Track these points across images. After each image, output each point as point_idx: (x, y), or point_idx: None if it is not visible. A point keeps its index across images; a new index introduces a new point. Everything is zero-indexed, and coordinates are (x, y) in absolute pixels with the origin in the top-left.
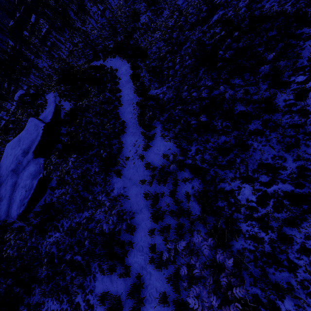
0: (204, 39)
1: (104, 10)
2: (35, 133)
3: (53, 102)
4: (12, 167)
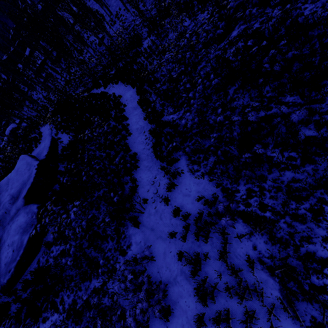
0: (224, 56)
1: (102, 39)
2: (27, 174)
3: (48, 135)
4: None
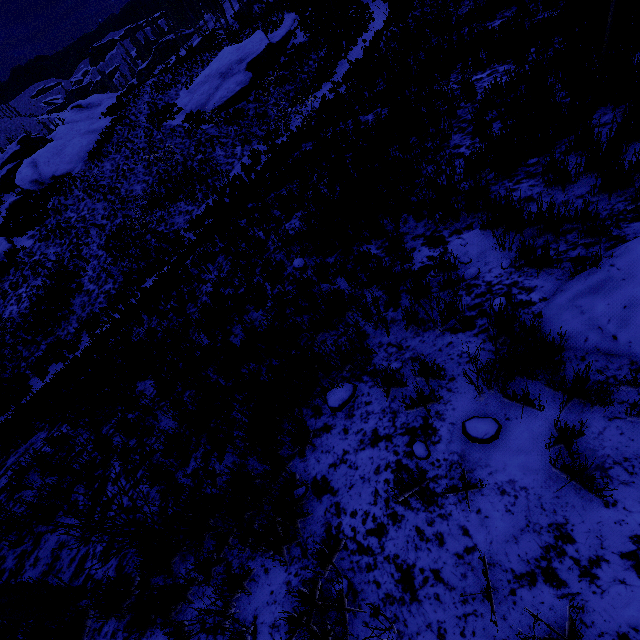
0: None
1: None
2: (257, 47)
3: (289, 26)
4: (223, 70)
